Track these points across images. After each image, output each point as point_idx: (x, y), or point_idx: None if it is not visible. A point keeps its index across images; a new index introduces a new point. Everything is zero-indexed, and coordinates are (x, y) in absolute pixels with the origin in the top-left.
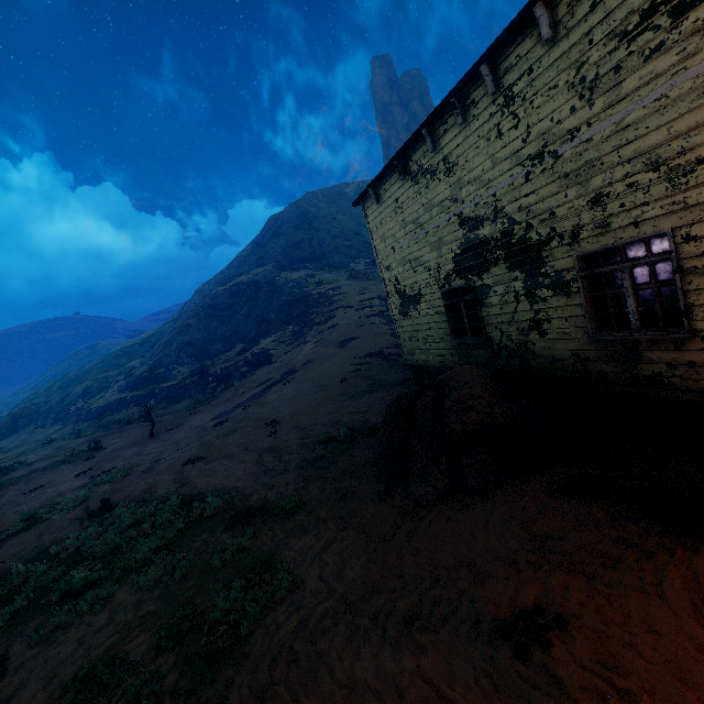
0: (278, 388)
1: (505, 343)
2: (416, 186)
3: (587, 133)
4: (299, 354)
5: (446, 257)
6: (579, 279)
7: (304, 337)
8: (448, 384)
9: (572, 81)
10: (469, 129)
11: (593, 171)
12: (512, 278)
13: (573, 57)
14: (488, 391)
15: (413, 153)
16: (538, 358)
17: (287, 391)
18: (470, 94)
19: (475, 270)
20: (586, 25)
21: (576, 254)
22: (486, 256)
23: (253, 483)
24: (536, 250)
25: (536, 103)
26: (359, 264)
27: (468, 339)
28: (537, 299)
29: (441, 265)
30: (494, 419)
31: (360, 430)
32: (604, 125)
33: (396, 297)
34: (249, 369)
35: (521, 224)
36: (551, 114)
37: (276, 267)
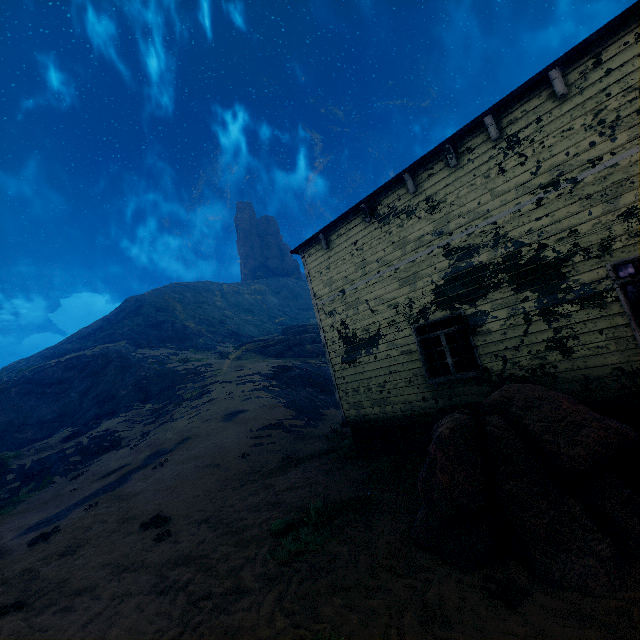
0: (146, 474)
1: (510, 372)
2: (385, 226)
3: (612, 160)
4: (168, 432)
5: (422, 291)
6: (616, 287)
7: (170, 414)
8: (510, 404)
9: (589, 124)
10: (462, 170)
11: (622, 189)
12: (519, 299)
13: (589, 107)
14: (578, 403)
15: (384, 198)
16: (562, 381)
17: (163, 475)
18: (464, 143)
19: (466, 297)
20: (602, 85)
21: (611, 264)
22: (483, 282)
23: (180, 633)
24: (553, 267)
25: (547, 143)
26: (226, 347)
27: (452, 375)
28: (556, 316)
29: (415, 299)
30: (620, 434)
31: (327, 506)
32: (631, 152)
33: (340, 343)
34: (82, 457)
35: (532, 246)
36: (566, 150)
37: (131, 344)
